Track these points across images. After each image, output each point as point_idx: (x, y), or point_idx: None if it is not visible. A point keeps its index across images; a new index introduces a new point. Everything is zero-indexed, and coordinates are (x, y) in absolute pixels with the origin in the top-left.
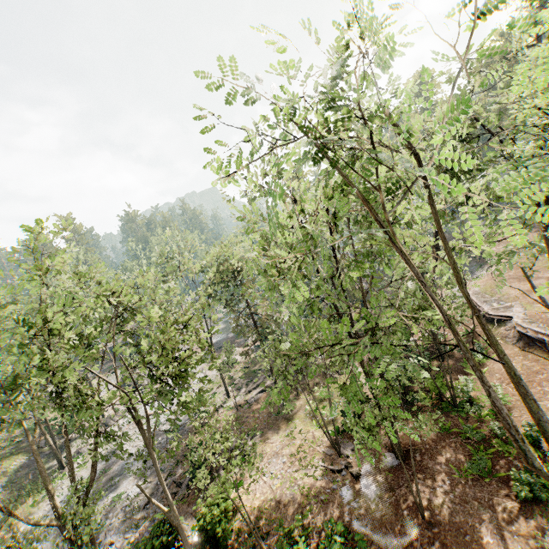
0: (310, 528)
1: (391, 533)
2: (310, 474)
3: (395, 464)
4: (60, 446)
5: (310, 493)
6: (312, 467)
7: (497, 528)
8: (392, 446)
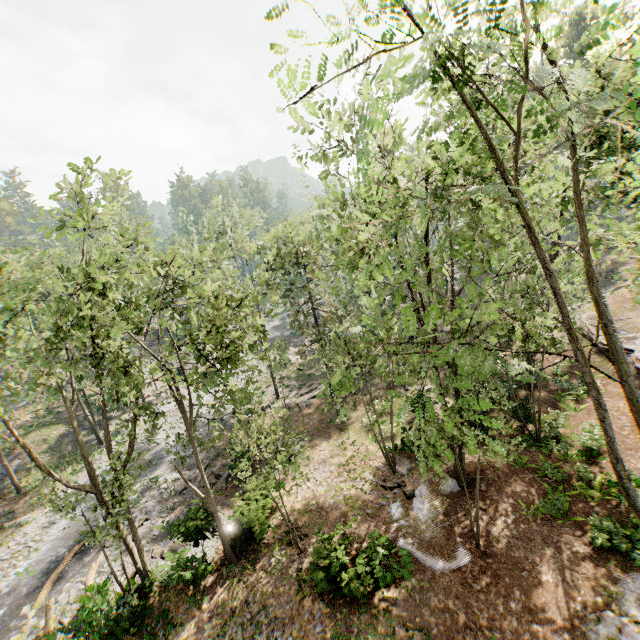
0: (351, 537)
1: (439, 557)
2: (358, 487)
3: (456, 491)
4: (99, 423)
5: (356, 505)
6: (361, 481)
7: (561, 571)
8: (455, 471)
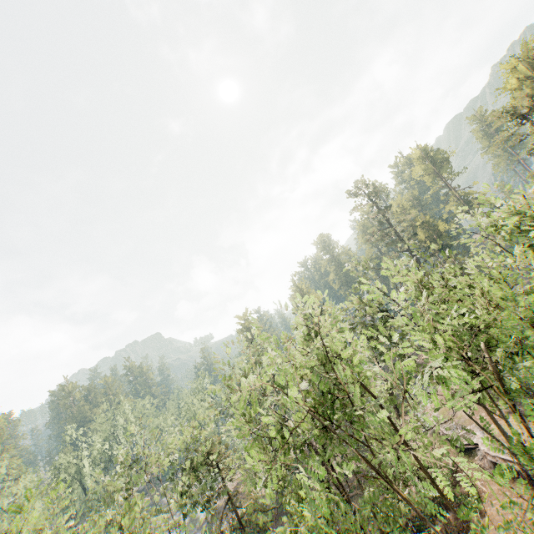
0: None
1: None
2: None
3: None
4: None
5: None
6: None
7: None
8: None
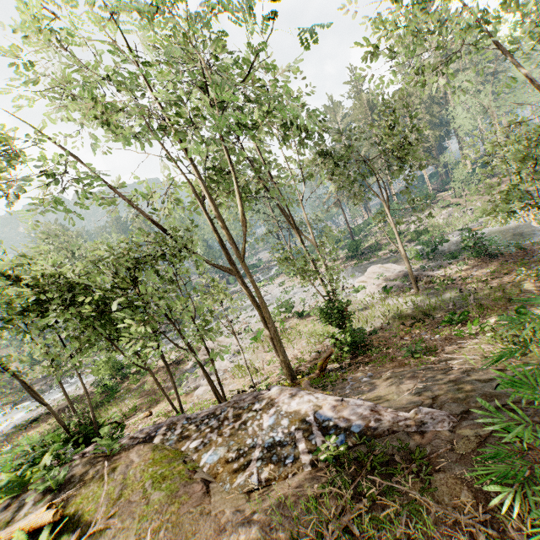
0: None
1: None
2: None
3: None
4: None
5: None
6: None
7: None
8: None
